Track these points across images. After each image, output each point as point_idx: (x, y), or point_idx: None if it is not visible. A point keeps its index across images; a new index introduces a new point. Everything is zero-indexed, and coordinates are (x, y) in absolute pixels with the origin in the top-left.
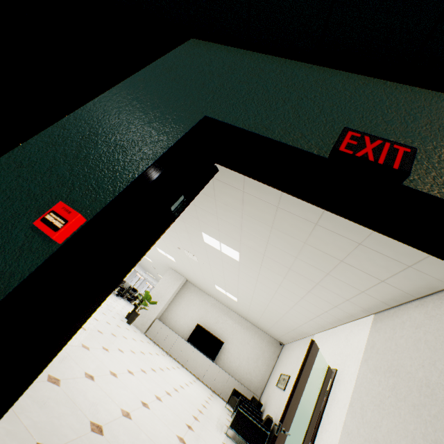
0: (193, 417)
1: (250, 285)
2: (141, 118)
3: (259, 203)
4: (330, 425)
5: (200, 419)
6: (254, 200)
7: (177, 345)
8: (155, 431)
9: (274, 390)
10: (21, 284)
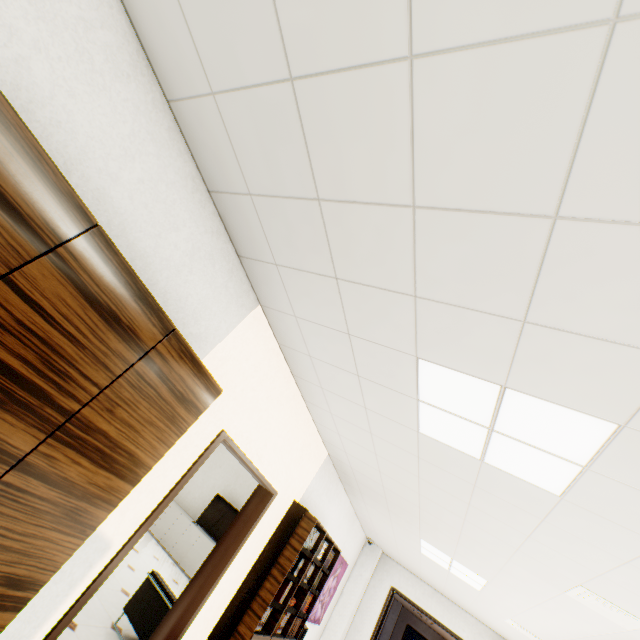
0: None
1: None
2: None
3: None
4: None
5: None
6: None
7: (177, 529)
8: None
9: None
10: None
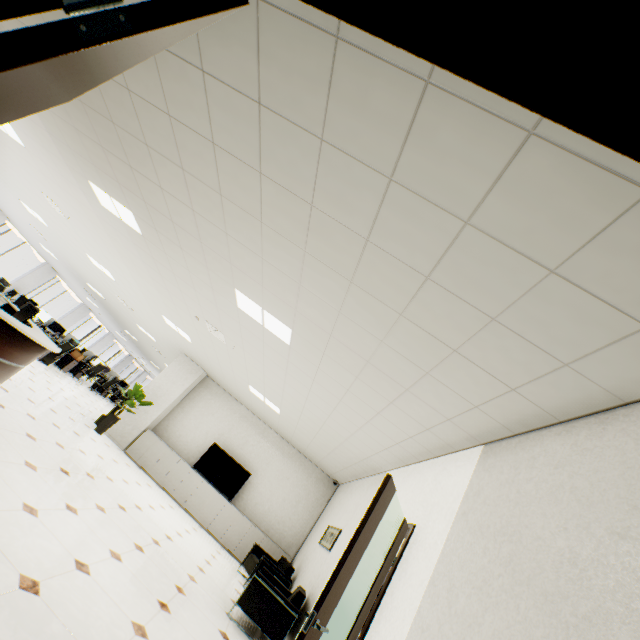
0: (175, 589)
1: (302, 388)
2: None
3: (337, 232)
4: (394, 613)
5: (189, 591)
6: (328, 226)
7: (177, 473)
8: (87, 617)
9: (315, 549)
10: None
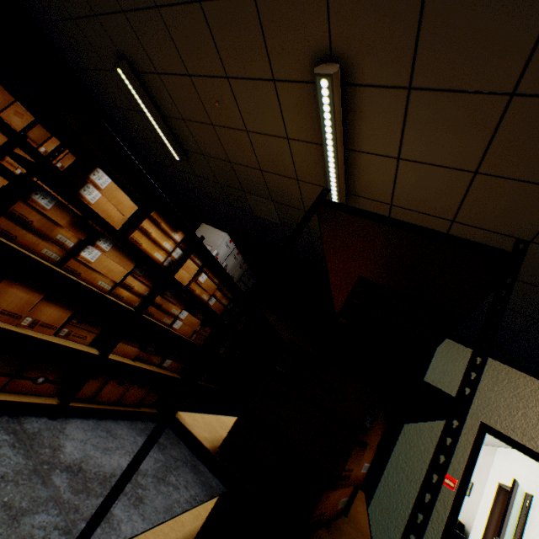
0: None
1: None
2: None
3: None
4: None
5: None
6: None
7: None
8: None
9: None
10: (452, 507)
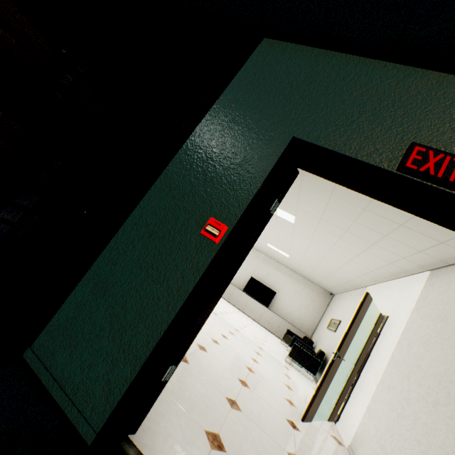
0: (258, 348)
1: (303, 244)
2: (241, 141)
3: None
4: (379, 356)
5: (264, 349)
6: None
7: (235, 295)
8: (237, 353)
9: (325, 331)
10: (207, 268)
